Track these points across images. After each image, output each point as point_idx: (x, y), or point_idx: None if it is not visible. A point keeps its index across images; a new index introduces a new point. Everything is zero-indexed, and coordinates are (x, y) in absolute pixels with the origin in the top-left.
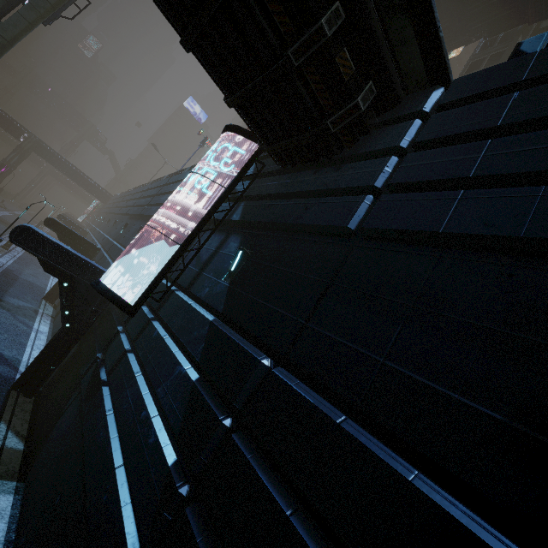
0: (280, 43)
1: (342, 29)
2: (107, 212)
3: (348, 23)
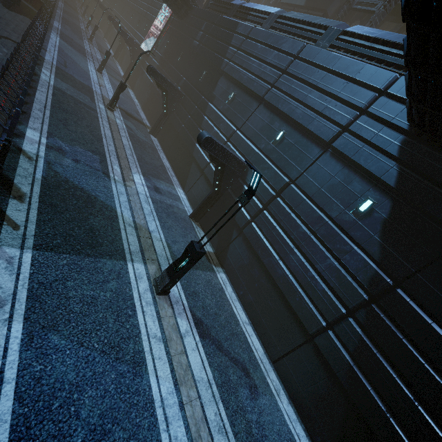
0: None
1: None
2: (124, 2)
3: None
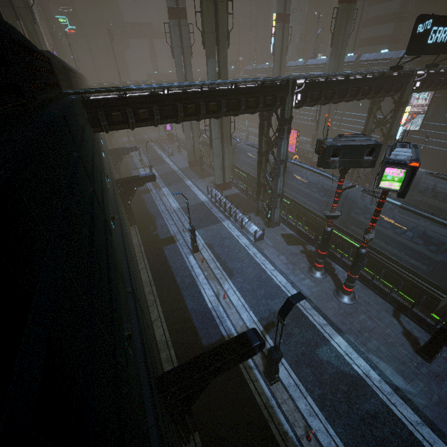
0: None
1: None
2: None
3: None
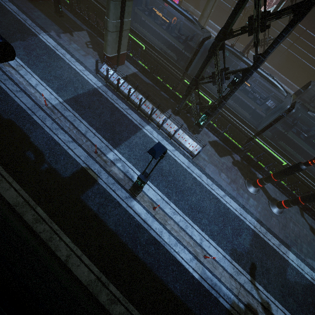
0: None
1: None
2: None
3: None
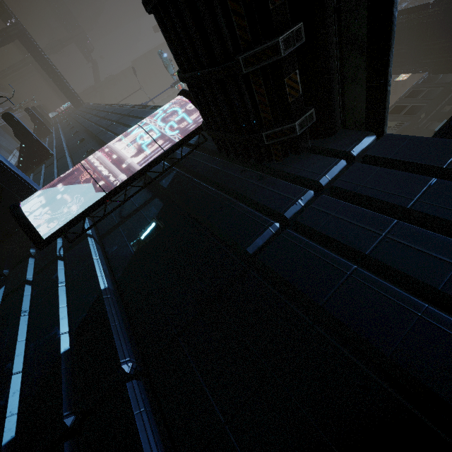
0: (234, 44)
1: (301, 50)
2: (74, 118)
3: (307, 46)
